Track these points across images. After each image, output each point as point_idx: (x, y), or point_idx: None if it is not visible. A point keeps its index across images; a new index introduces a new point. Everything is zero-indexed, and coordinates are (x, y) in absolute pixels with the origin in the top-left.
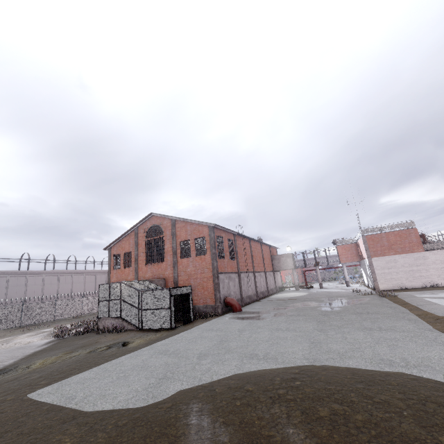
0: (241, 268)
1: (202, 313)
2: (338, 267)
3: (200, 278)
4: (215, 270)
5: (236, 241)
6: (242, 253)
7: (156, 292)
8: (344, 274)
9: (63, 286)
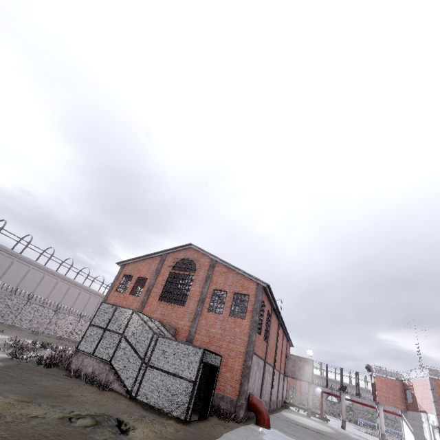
0: (267, 355)
1: (220, 407)
2: (371, 406)
3: (225, 348)
4: (252, 345)
5: (271, 317)
6: (271, 335)
7: (180, 346)
8: (379, 420)
9: (42, 288)
